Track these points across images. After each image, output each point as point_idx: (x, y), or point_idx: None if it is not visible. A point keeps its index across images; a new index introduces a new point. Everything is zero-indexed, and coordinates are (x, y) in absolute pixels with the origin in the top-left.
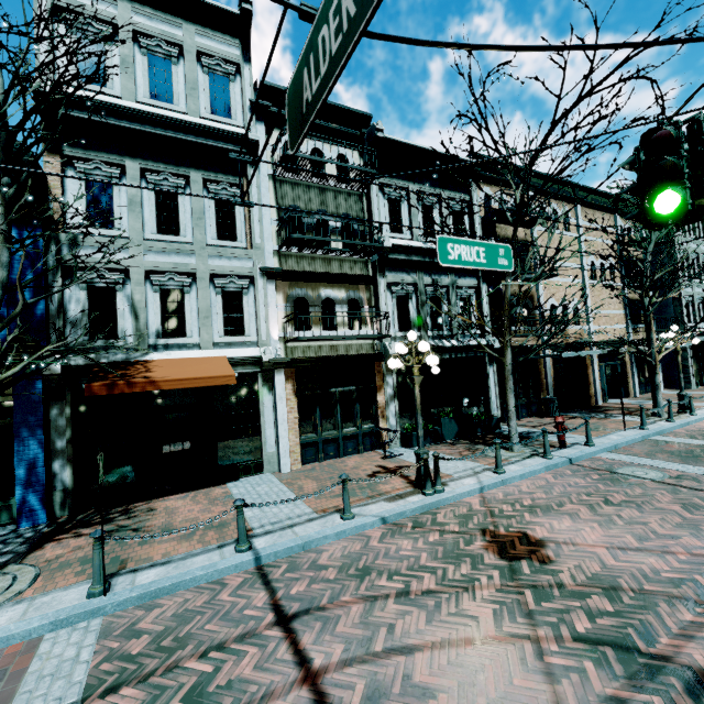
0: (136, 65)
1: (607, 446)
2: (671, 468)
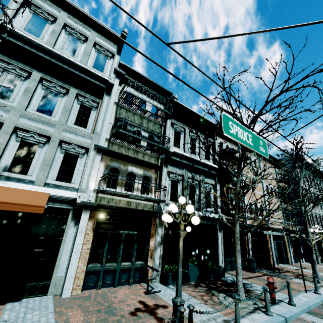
0: (60, 36)
1: (304, 307)
2: None
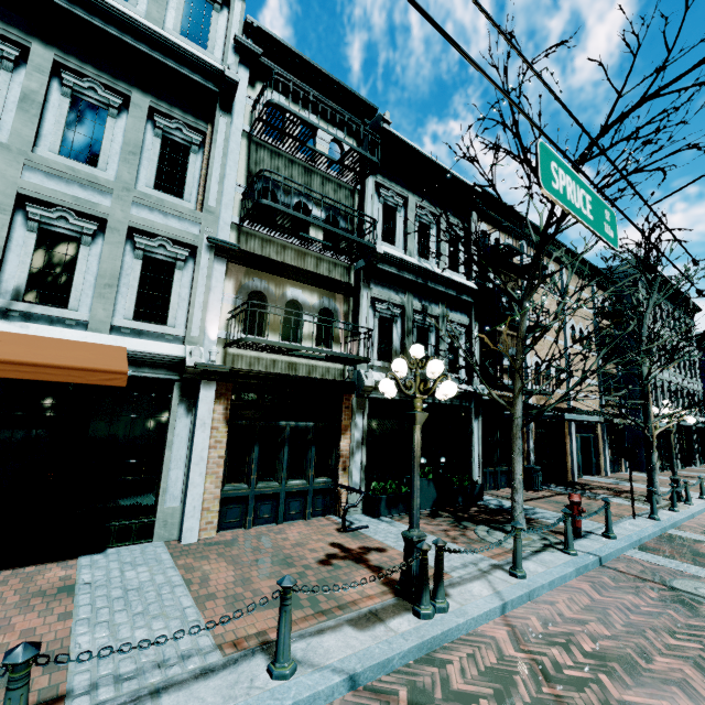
0: None
1: (632, 540)
2: None
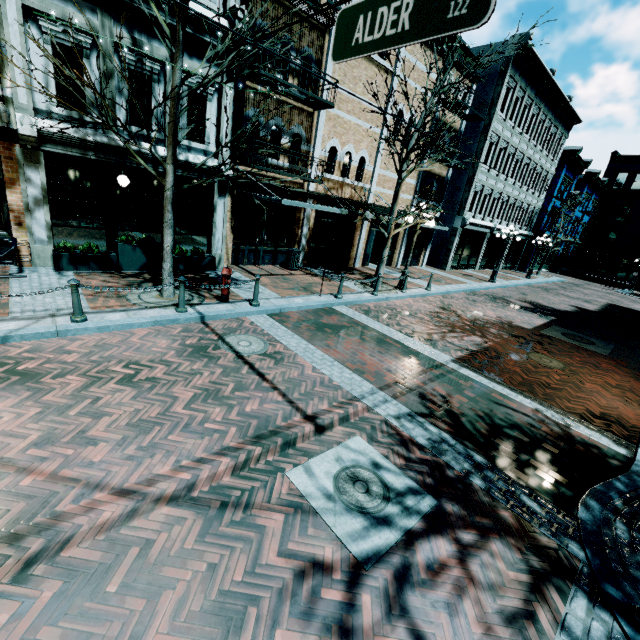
0: None
1: (270, 308)
2: (286, 342)
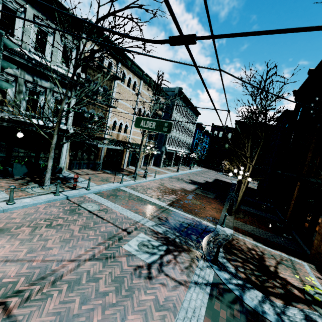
0: None
1: (95, 190)
2: (106, 204)
